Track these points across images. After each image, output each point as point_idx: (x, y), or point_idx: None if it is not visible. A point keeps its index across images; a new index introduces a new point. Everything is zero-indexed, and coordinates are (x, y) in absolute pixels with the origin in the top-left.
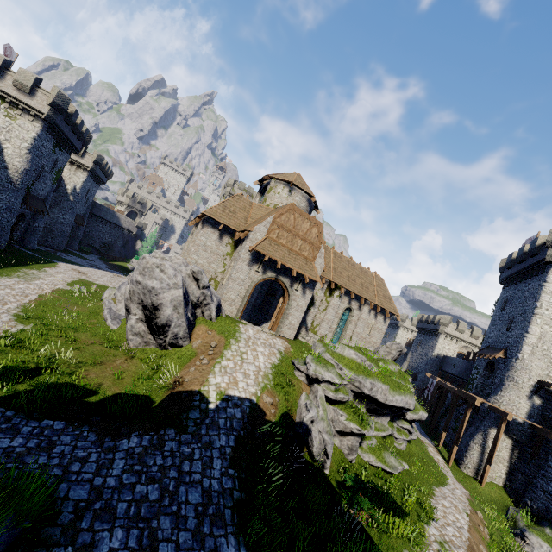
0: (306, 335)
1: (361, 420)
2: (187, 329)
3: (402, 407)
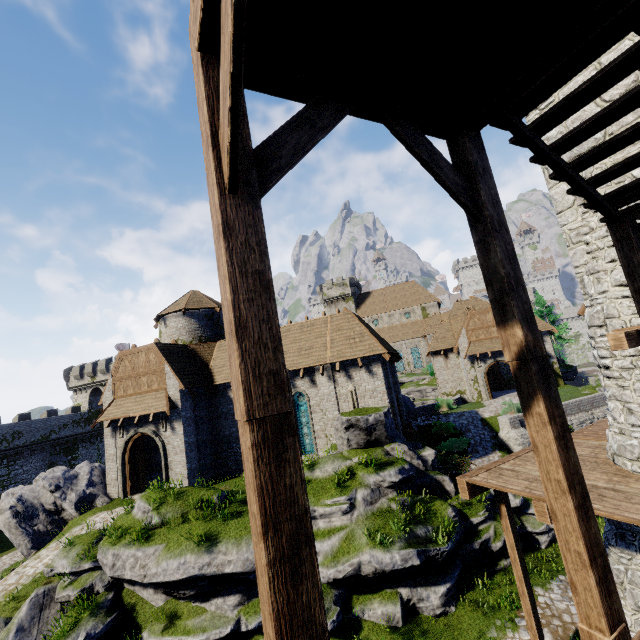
0: None
1: (66, 632)
2: (30, 544)
3: (202, 577)
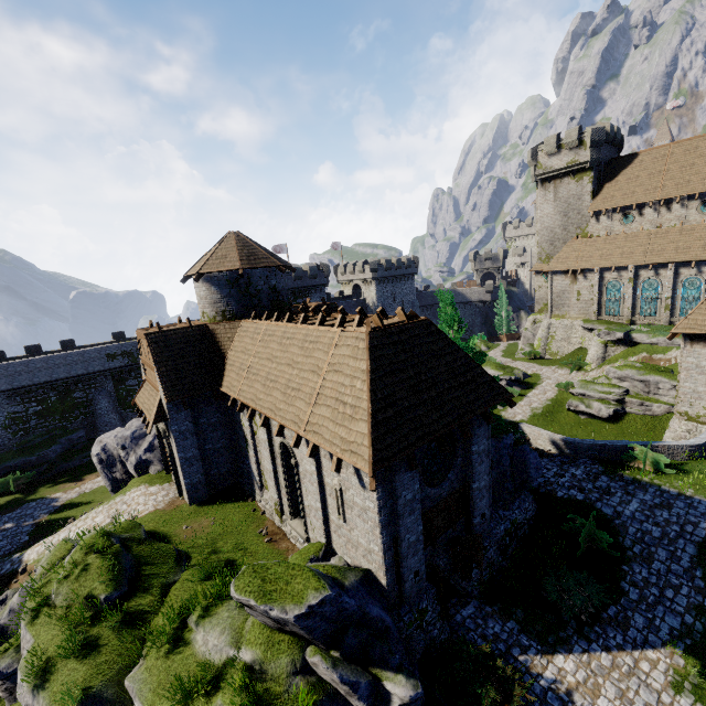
0: (260, 496)
1: (3, 652)
2: (110, 487)
3: None
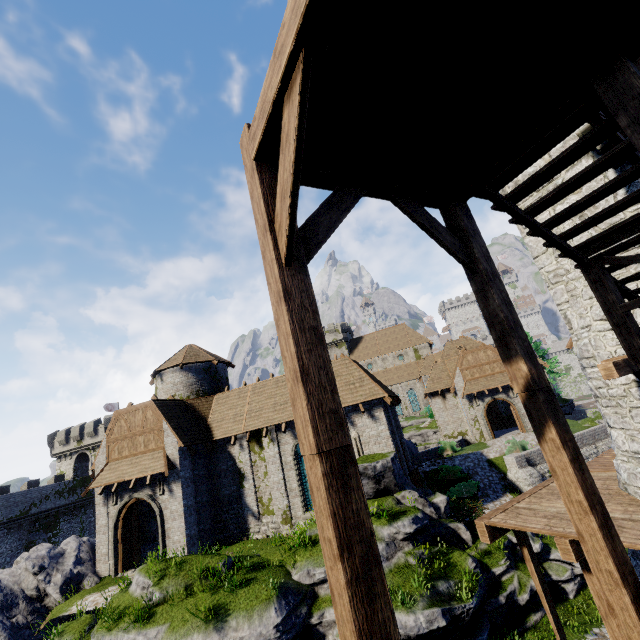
0: (258, 525)
1: None
2: None
3: None
